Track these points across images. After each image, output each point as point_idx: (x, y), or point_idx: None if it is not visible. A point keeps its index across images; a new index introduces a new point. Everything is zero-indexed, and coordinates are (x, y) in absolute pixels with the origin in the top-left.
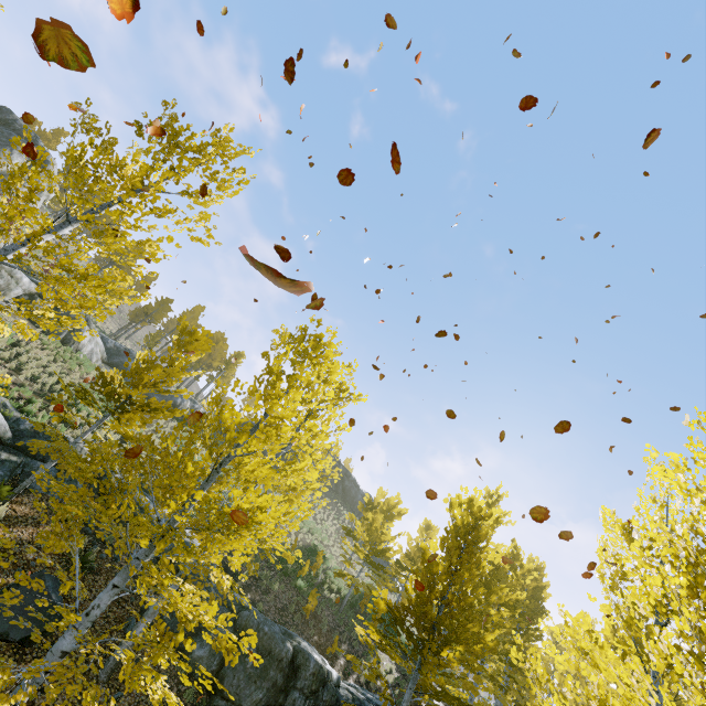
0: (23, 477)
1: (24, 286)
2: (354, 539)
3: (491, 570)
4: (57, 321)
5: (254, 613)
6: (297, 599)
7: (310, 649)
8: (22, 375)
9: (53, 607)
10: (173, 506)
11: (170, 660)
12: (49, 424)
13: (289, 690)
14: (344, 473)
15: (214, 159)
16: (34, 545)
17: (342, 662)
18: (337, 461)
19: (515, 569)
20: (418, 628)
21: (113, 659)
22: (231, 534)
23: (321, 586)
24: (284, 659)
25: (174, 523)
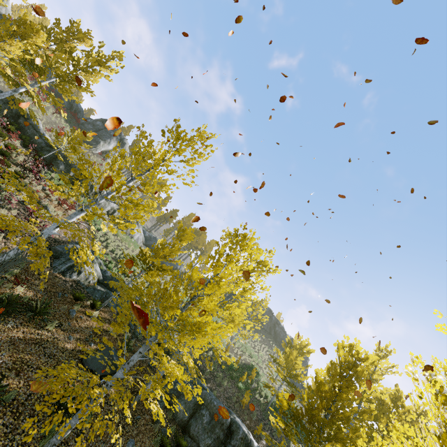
0: (106, 299)
1: (111, 205)
2: (279, 366)
3: (377, 404)
4: (125, 225)
5: (207, 389)
6: (237, 395)
7: (241, 423)
8: (108, 249)
9: (114, 363)
10: (167, 317)
11: (164, 407)
12: (117, 274)
13: (227, 444)
14: (275, 322)
15: (196, 143)
16: (108, 333)
17: (264, 442)
18: (270, 313)
19: (397, 407)
20: (310, 425)
21: (137, 397)
22: (191, 334)
23: (254, 391)
24: (224, 423)
25: (167, 326)
